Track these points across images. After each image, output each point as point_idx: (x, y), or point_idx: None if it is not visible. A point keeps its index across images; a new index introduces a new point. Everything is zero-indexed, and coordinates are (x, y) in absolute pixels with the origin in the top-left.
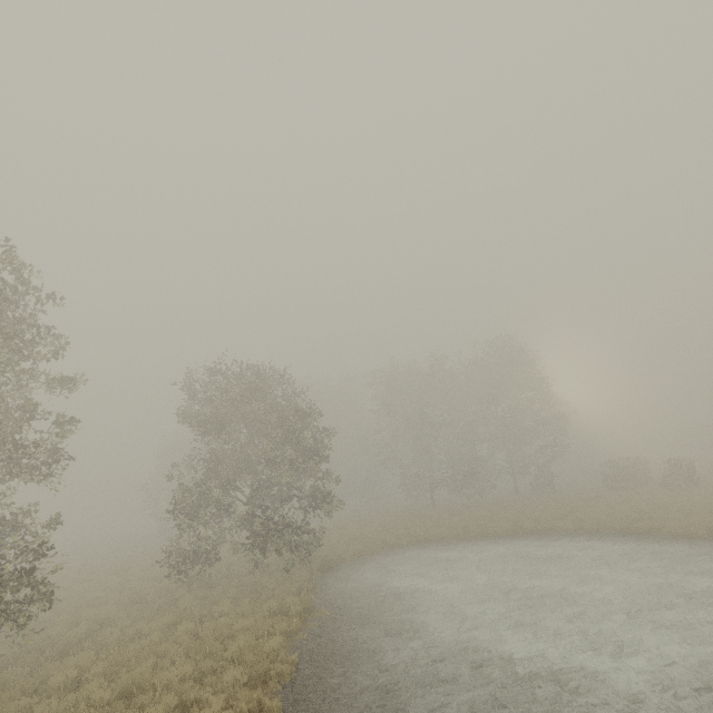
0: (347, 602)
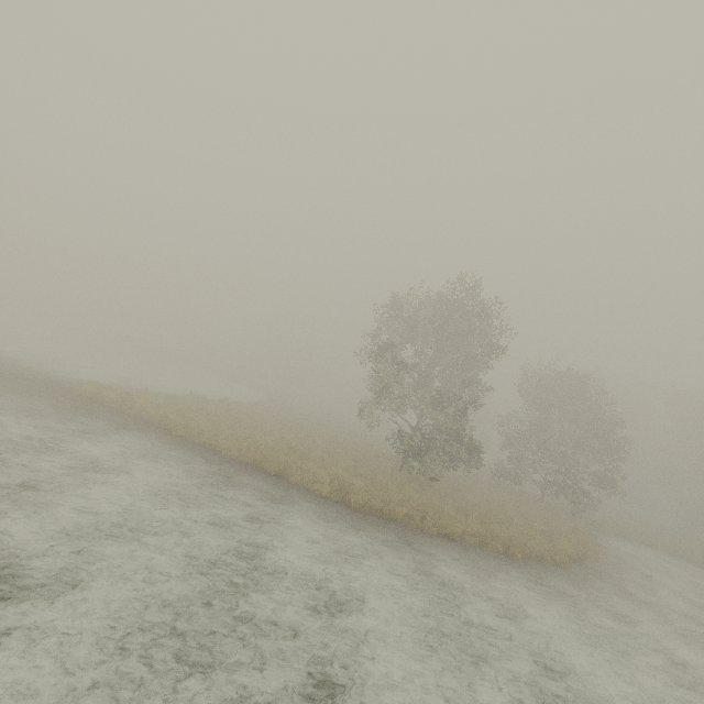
0: (617, 551)
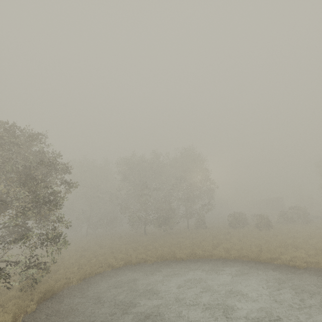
0: None
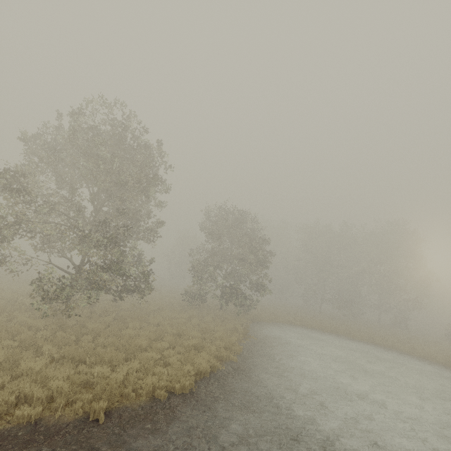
0: (264, 337)
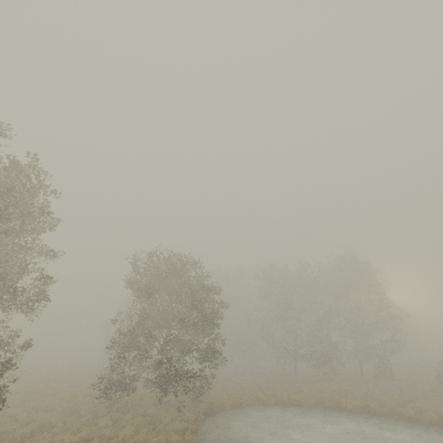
0: None
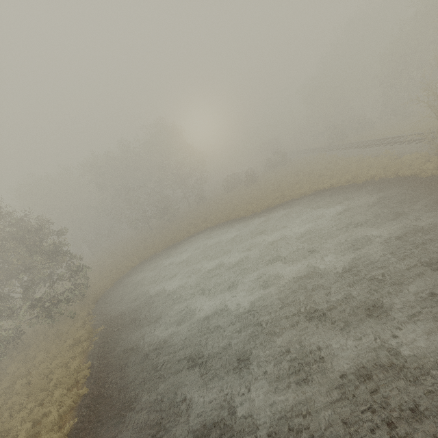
0: (111, 316)
